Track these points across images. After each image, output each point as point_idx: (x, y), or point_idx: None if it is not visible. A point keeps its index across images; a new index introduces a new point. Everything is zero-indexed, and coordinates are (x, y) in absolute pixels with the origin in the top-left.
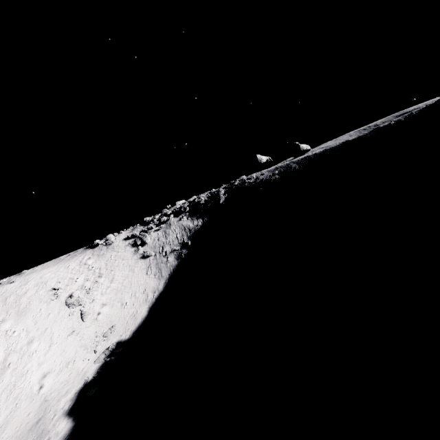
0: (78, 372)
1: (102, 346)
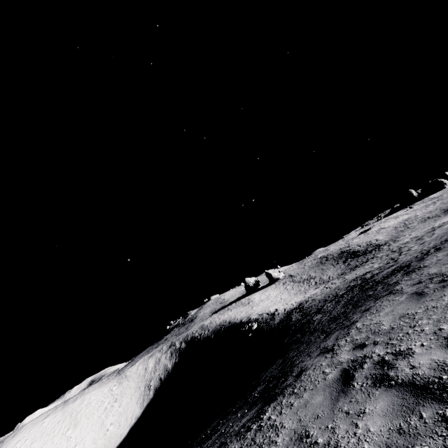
0: None
1: None
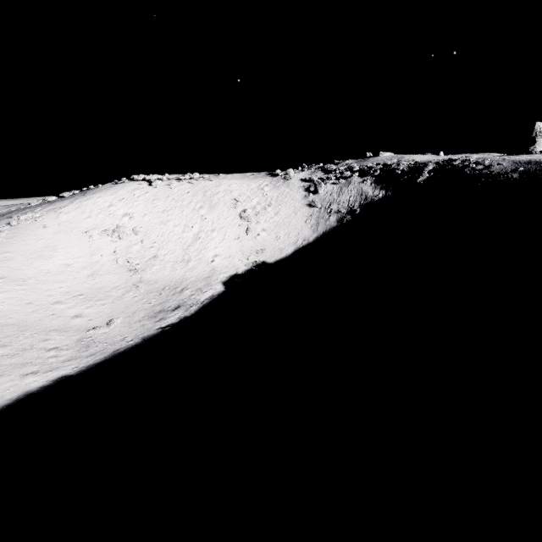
0: (234, 265)
1: (253, 258)
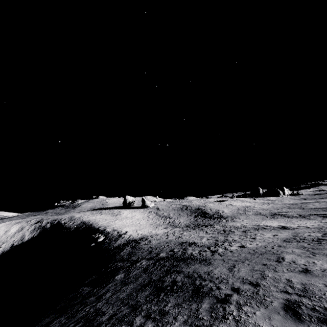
0: None
1: None
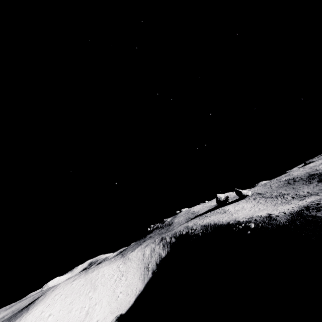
0: None
1: (116, 314)
